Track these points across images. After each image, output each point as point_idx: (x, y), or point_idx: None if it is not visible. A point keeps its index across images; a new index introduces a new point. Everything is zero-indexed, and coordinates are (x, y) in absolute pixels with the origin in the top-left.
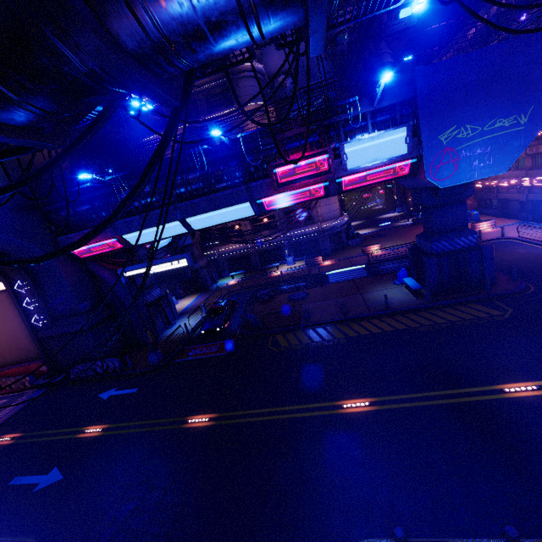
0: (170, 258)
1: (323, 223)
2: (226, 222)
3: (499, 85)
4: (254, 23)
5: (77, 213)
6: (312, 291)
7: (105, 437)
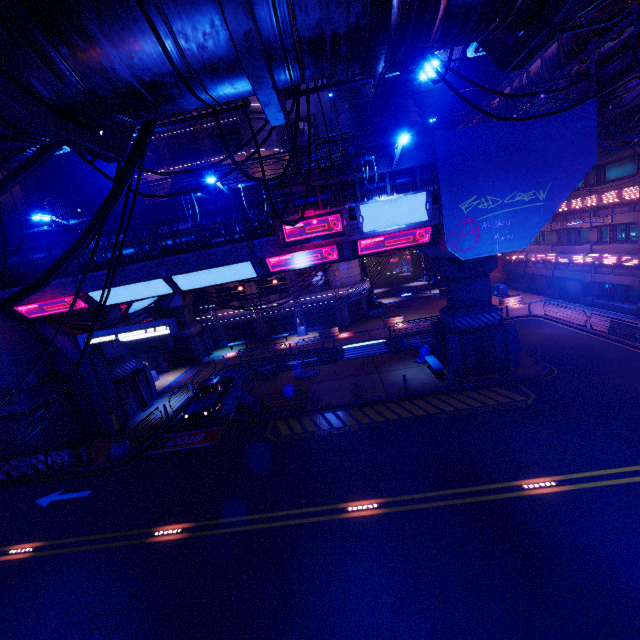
0: (148, 324)
1: (342, 290)
2: (222, 283)
3: (518, 159)
4: (198, 87)
5: (29, 262)
6: (323, 368)
7: (37, 559)
